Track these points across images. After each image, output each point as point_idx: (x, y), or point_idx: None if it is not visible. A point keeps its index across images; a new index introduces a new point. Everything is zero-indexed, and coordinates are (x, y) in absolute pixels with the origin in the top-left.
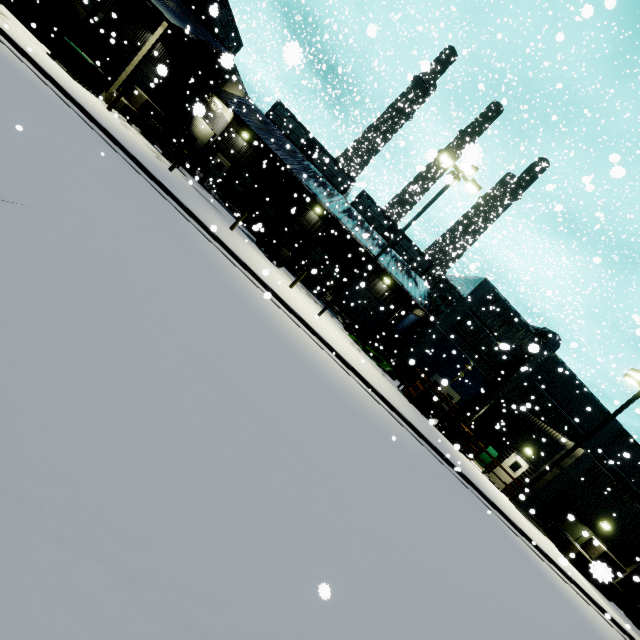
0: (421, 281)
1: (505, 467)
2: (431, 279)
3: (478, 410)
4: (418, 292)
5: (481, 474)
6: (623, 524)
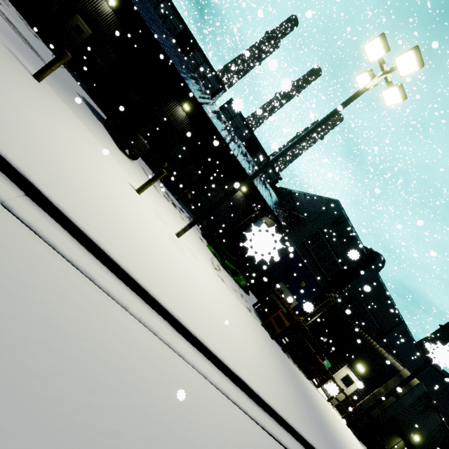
0: (273, 192)
1: (337, 379)
2: (278, 191)
3: (312, 317)
4: (273, 204)
5: (330, 407)
6: (427, 433)
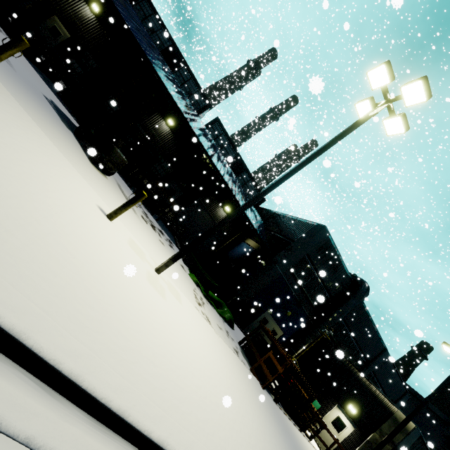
0: (257, 214)
1: (327, 423)
2: (261, 212)
3: (299, 349)
4: (258, 226)
5: None
6: None
